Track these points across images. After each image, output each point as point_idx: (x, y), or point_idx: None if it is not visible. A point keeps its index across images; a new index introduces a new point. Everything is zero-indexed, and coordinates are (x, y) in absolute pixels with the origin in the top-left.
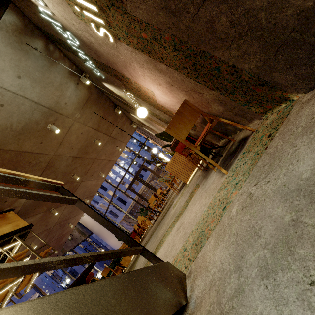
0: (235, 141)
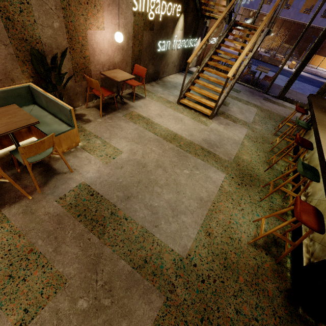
0: (122, 96)
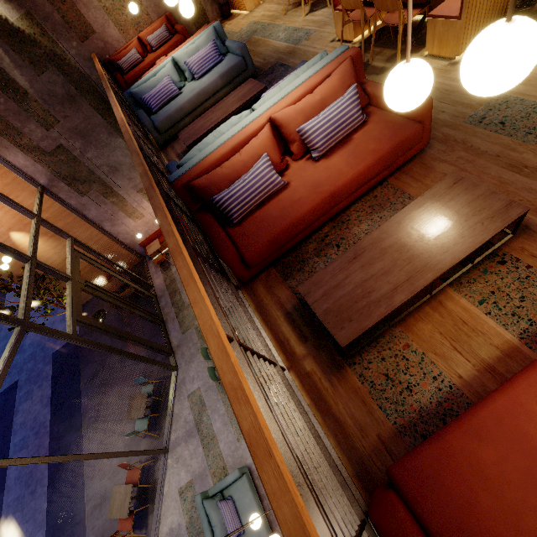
0: None
